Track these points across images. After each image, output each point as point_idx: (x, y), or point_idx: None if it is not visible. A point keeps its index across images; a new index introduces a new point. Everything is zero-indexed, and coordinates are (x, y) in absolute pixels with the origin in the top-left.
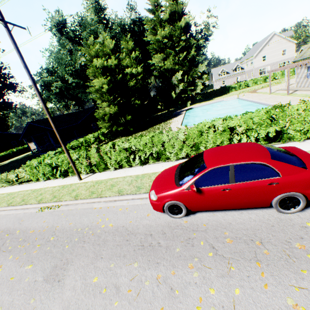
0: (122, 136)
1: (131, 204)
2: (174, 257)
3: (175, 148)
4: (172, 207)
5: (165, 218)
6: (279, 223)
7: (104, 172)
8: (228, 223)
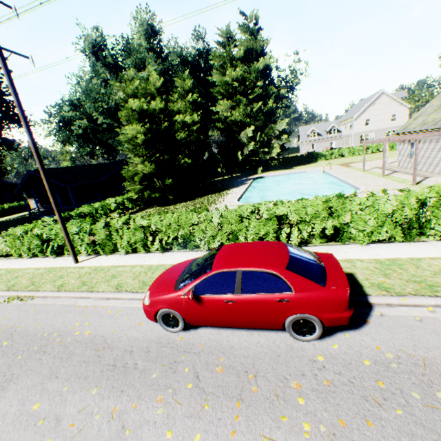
0: (157, 206)
1: (126, 305)
2: (145, 385)
3: (207, 235)
4: (167, 317)
5: (159, 331)
6: (288, 352)
7: (112, 255)
8: (231, 345)
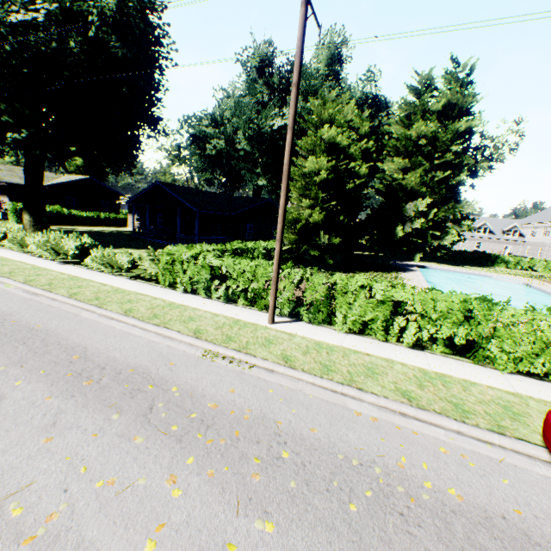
0: (305, 267)
1: (466, 446)
2: None
3: (521, 347)
4: None
5: None
6: None
7: (319, 326)
8: None
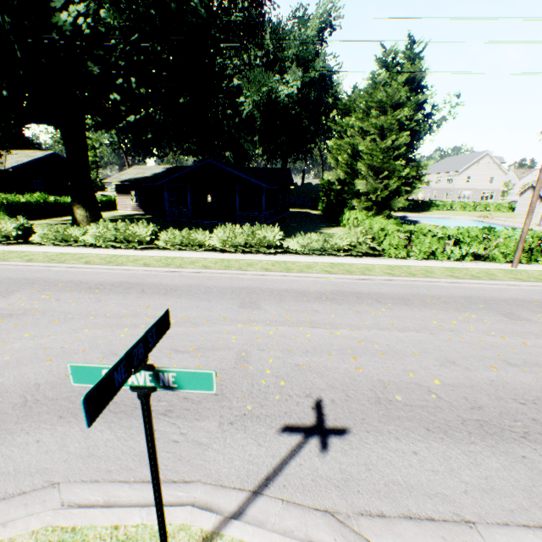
0: None
1: None
2: None
3: None
4: None
5: None
6: None
7: (531, 264)
8: None
